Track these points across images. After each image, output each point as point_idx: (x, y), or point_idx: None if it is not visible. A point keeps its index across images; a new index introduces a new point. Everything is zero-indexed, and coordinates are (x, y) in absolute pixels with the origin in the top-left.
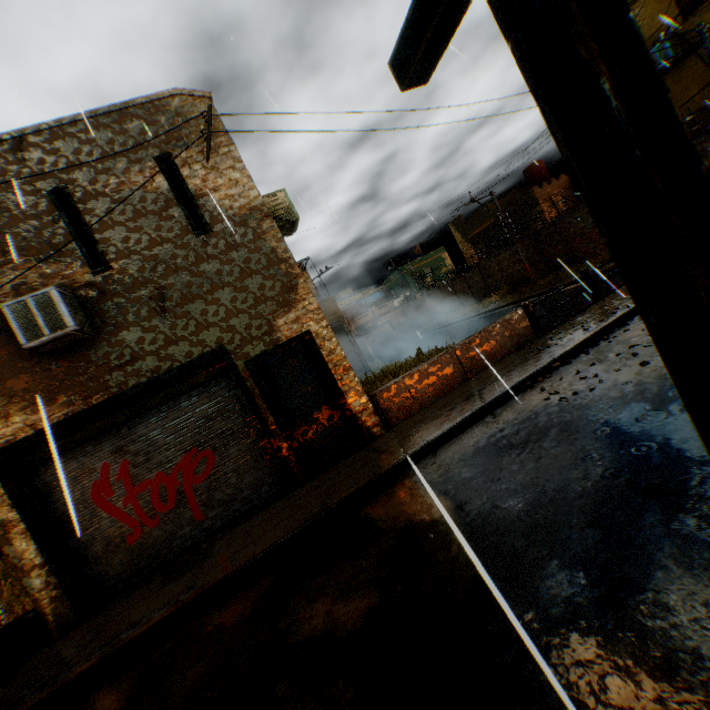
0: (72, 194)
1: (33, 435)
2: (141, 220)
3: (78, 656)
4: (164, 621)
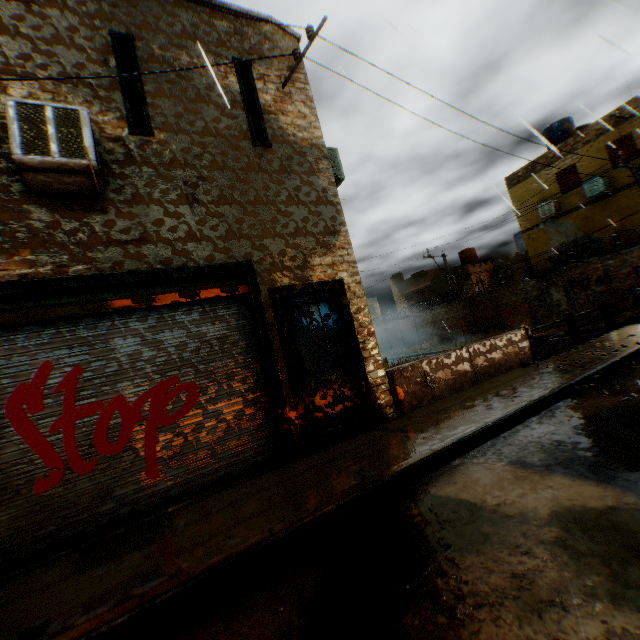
0: (136, 49)
1: None
2: (201, 105)
3: None
4: (102, 634)
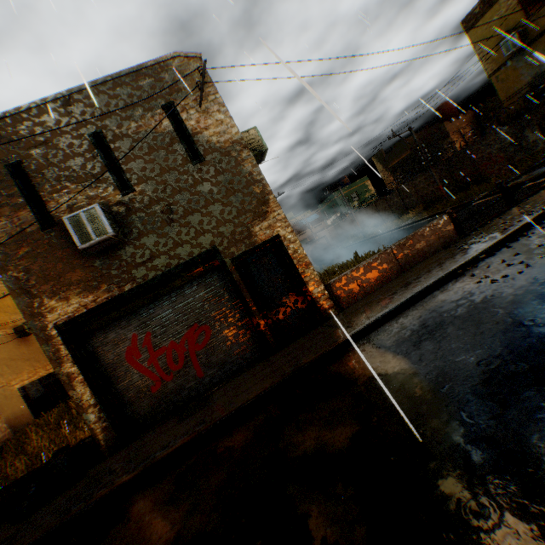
0: (105, 136)
1: (85, 312)
2: (153, 154)
3: (125, 467)
4: (186, 445)
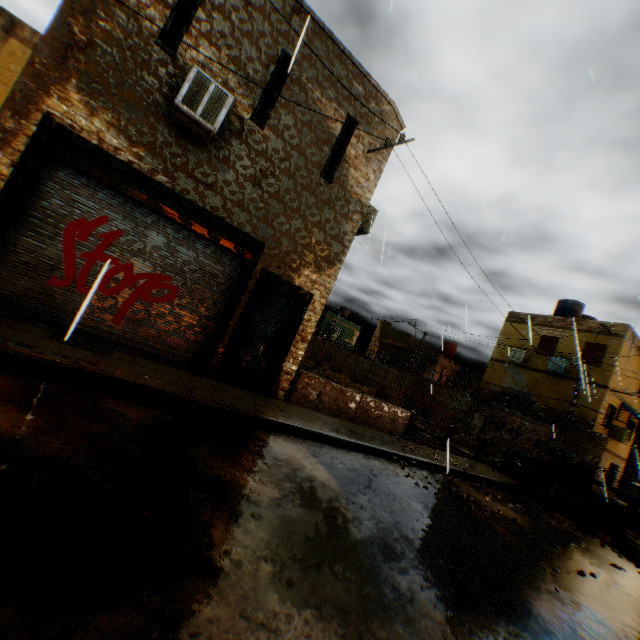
0: (292, 70)
1: (94, 144)
2: (306, 130)
3: None
4: (61, 367)
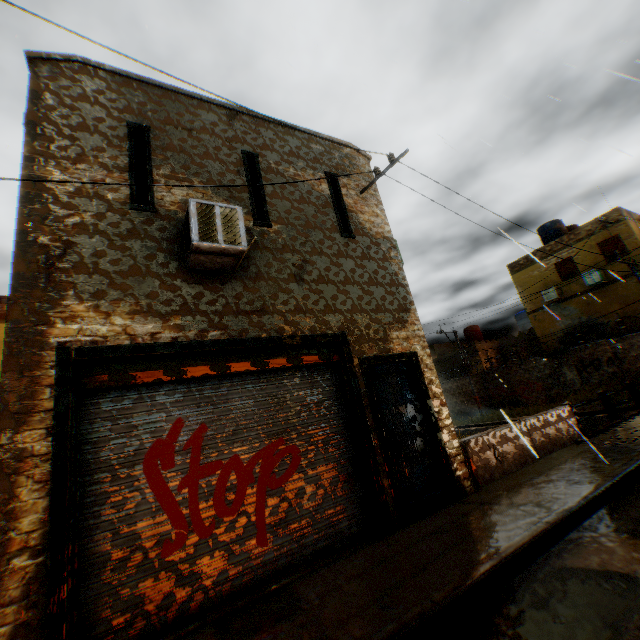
0: (259, 162)
1: (127, 345)
2: (303, 204)
3: None
4: None
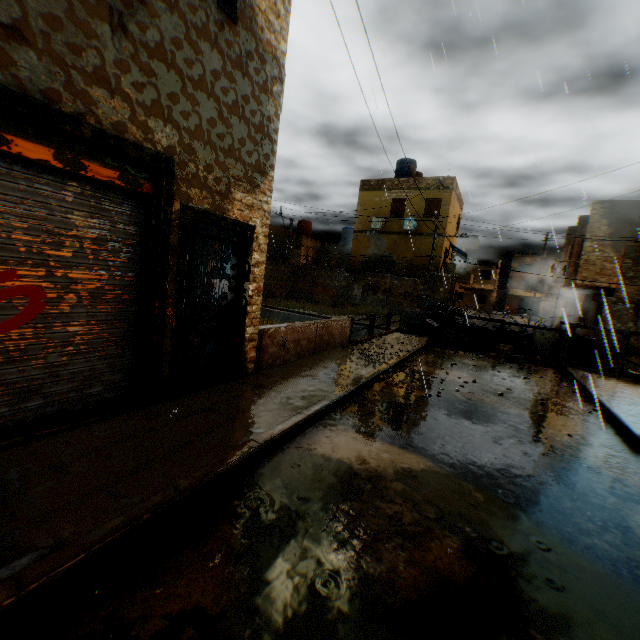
0: None
1: None
2: None
3: None
4: None
